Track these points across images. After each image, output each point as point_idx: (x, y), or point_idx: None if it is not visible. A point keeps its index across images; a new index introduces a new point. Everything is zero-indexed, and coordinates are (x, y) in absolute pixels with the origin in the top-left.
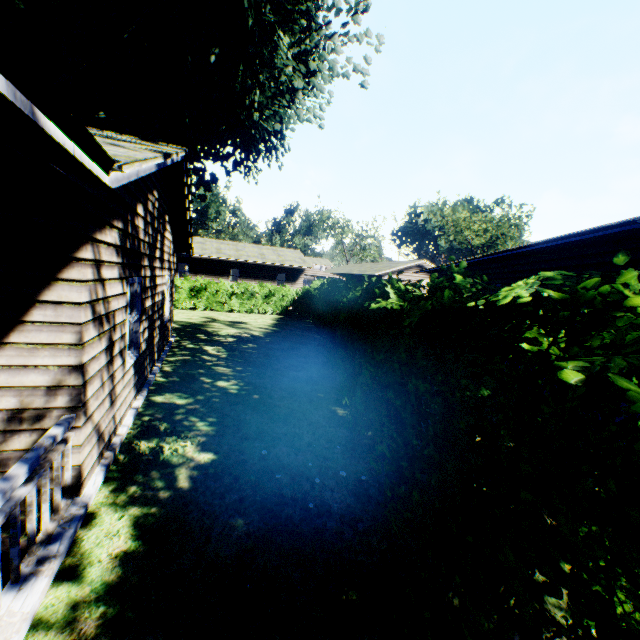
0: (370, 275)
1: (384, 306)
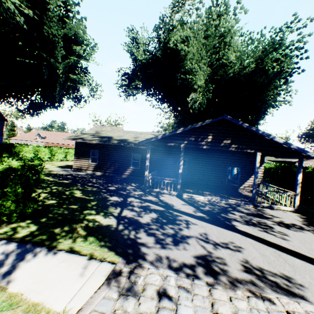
0: (288, 161)
1: (307, 171)
